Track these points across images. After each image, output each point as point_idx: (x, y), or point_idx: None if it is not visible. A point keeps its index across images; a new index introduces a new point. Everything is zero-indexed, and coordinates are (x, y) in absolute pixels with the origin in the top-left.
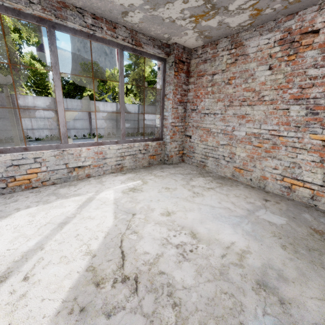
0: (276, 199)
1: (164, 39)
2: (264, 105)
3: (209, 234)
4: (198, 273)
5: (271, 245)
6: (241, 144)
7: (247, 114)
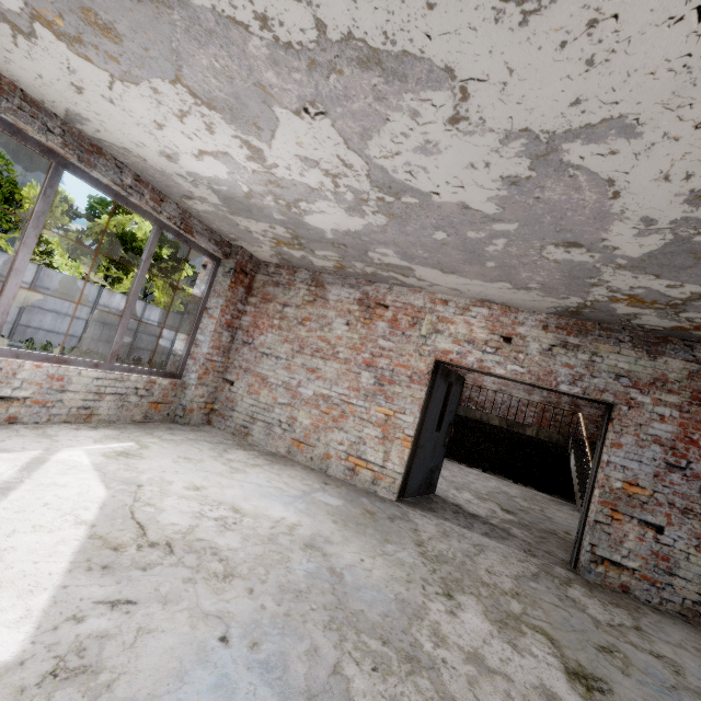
0: (338, 484)
1: (227, 237)
2: (338, 362)
3: (257, 510)
4: (245, 539)
5: (324, 520)
6: (306, 406)
7: (319, 368)
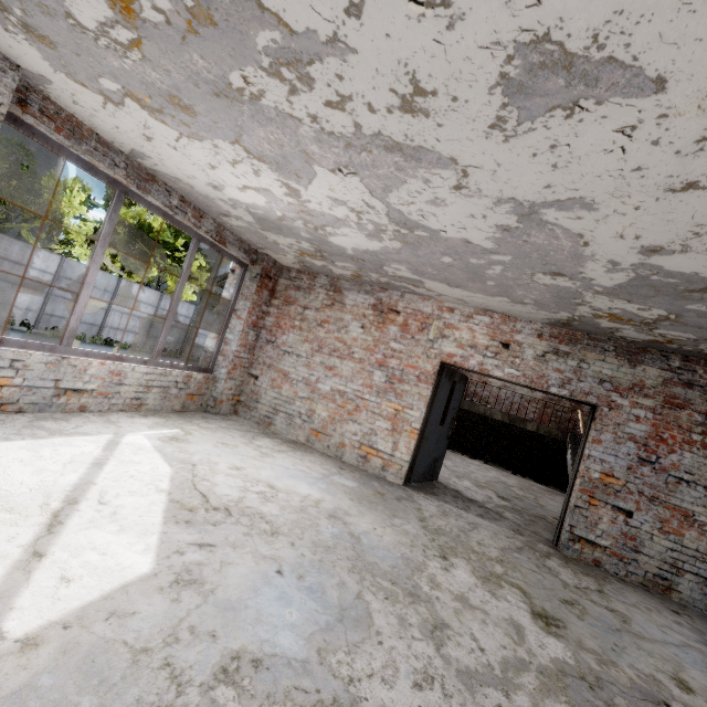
0: (352, 469)
1: (255, 246)
2: (353, 362)
3: (288, 488)
4: (282, 509)
5: (342, 498)
6: (324, 400)
7: (336, 366)
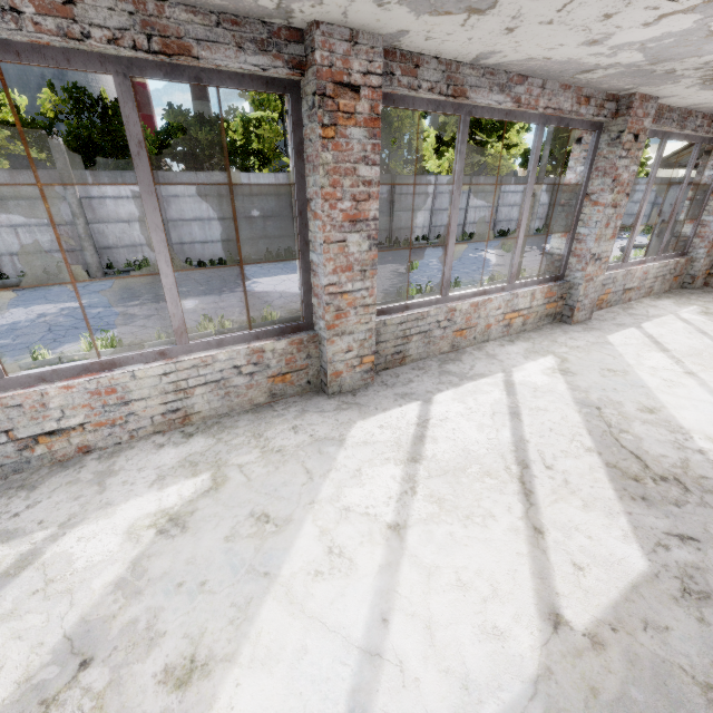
0: None
1: None
2: None
3: None
4: None
5: None
6: None
7: None
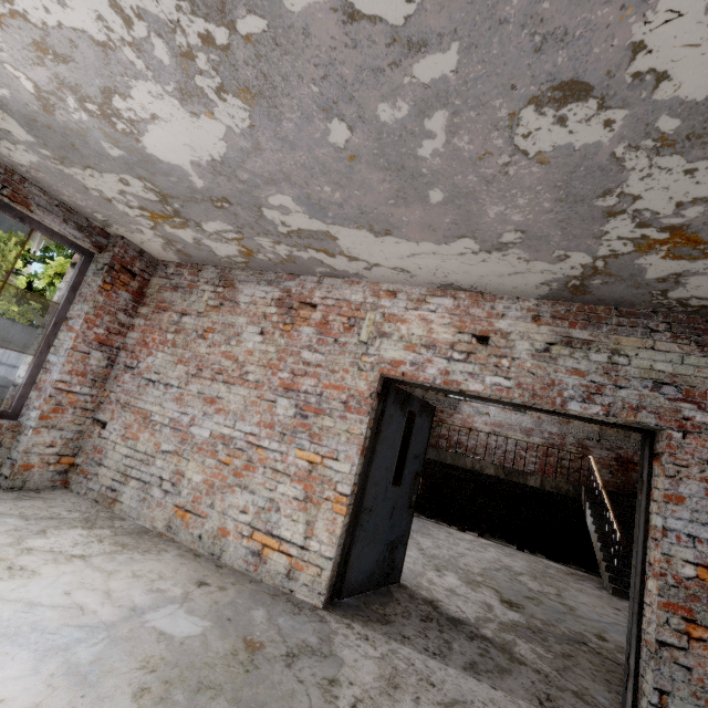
0: (226, 581)
1: (96, 220)
2: (246, 387)
3: None
4: None
5: (112, 693)
6: (199, 454)
7: (220, 396)
